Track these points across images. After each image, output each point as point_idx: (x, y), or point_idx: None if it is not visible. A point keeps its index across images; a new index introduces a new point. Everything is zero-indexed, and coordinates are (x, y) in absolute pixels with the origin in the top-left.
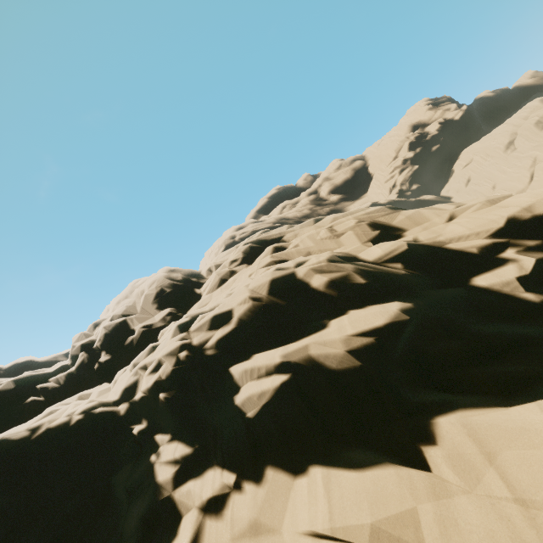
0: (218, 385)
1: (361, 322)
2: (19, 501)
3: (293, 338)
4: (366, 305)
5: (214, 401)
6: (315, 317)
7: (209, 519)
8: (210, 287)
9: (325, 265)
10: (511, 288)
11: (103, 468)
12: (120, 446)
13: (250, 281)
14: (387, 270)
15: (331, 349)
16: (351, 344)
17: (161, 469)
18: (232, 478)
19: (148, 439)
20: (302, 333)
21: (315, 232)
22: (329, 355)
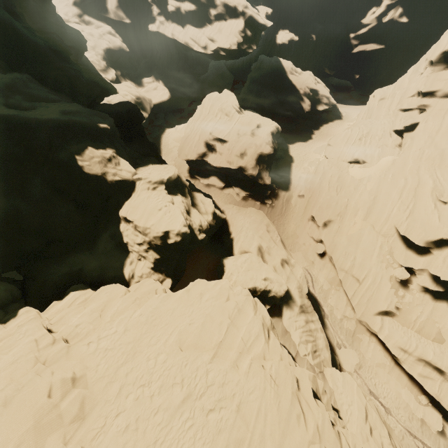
0: (165, 1)
1: (187, 6)
2: (128, 2)
3: (179, 1)
4: (191, 3)
5: (164, 4)
6: None
7: (160, 23)
8: None
9: None
10: (212, 15)
11: (142, 5)
12: (145, 2)
13: None
14: None
15: (182, 8)
16: (184, 9)
17: (154, 12)
18: (164, 19)
19: (151, 4)
20: (181, 1)
21: None
22: (181, 8)
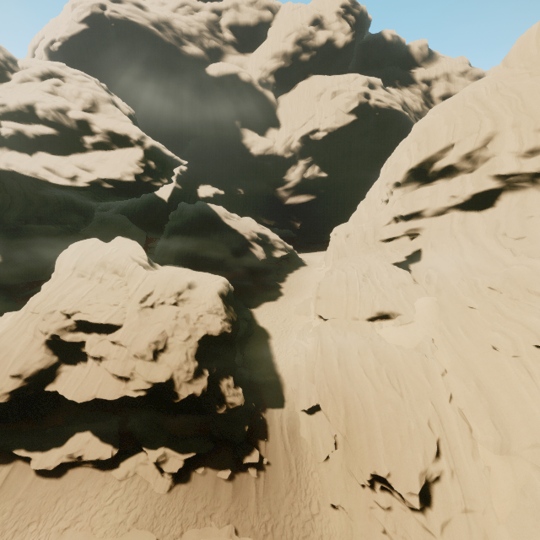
0: None
1: (38, 128)
2: None
3: (23, 123)
4: (46, 126)
5: None
6: (36, 121)
7: None
8: (16, 79)
9: (46, 108)
10: (87, 142)
11: None
12: None
13: (21, 96)
14: (64, 121)
15: (28, 130)
16: (33, 132)
17: None
18: None
19: None
20: (26, 123)
21: (73, 88)
22: (27, 131)
